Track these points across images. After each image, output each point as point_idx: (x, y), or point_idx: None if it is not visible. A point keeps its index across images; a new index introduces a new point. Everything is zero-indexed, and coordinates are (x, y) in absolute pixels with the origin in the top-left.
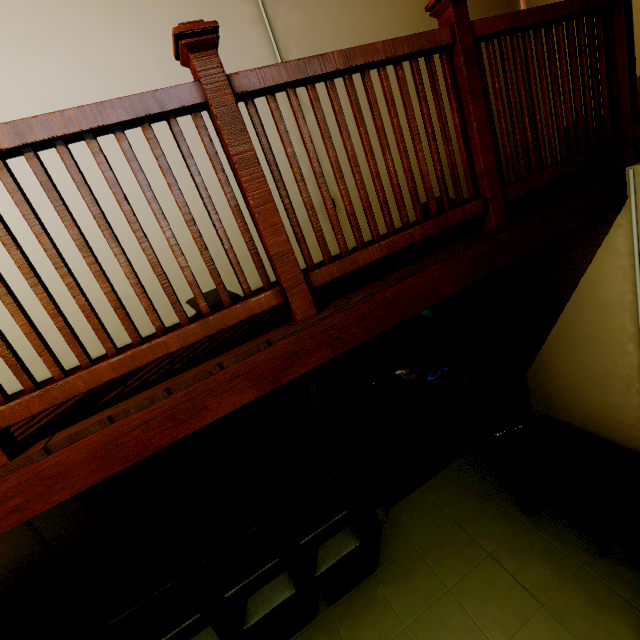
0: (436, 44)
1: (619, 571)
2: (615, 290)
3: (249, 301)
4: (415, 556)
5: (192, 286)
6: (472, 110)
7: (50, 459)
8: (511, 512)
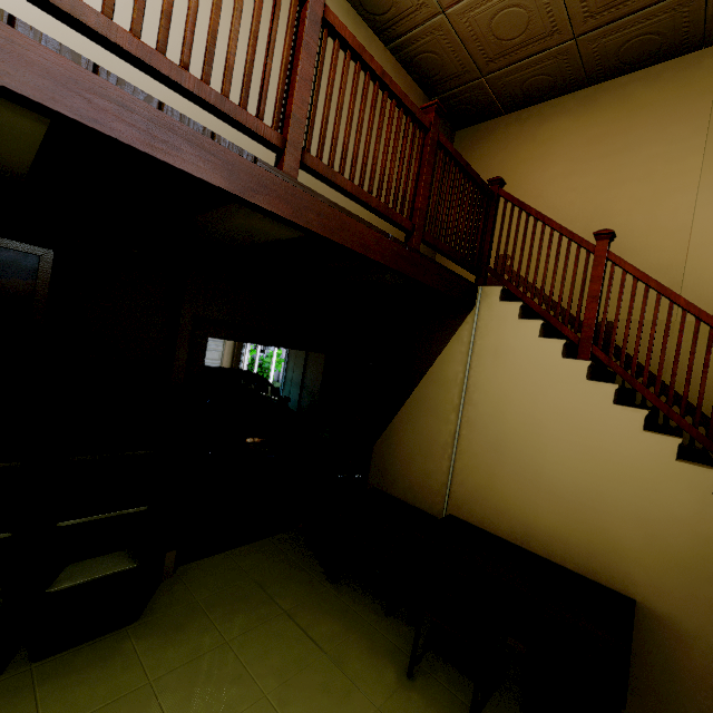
0: (422, 121)
1: (398, 626)
2: (454, 369)
3: (260, 121)
4: (196, 611)
5: (229, 69)
6: (425, 170)
7: (6, 29)
8: (318, 579)
